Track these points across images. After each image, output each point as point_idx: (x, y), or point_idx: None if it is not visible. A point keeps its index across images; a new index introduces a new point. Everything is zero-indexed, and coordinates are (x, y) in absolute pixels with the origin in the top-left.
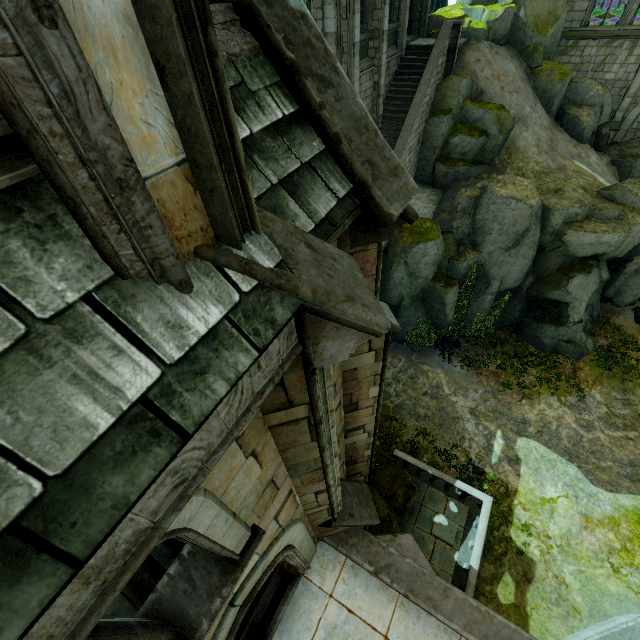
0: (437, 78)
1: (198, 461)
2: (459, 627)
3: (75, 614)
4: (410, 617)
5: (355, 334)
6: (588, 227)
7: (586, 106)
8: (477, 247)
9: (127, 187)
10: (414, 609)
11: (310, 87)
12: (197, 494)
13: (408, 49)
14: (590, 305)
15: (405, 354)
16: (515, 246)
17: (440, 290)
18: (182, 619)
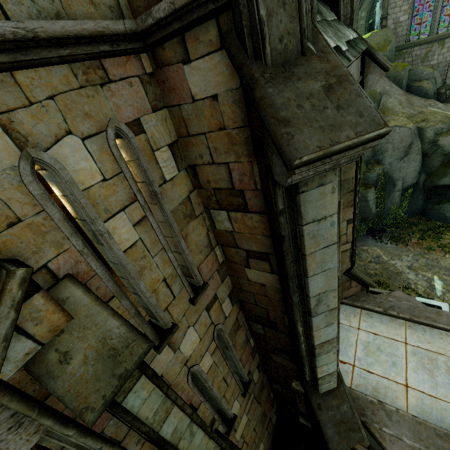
0: None
1: None
2: None
3: None
4: (418, 332)
5: (379, 72)
6: None
7: (424, 80)
8: (380, 162)
9: None
10: (419, 327)
11: None
12: None
13: None
14: None
15: None
16: (406, 155)
17: (362, 192)
18: None
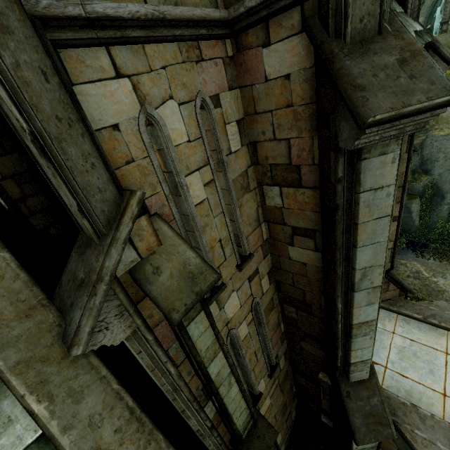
0: None
1: None
2: None
3: None
4: None
5: (442, 66)
6: None
7: None
8: (428, 172)
9: None
10: None
11: None
12: None
13: None
14: None
15: None
16: None
17: (405, 202)
18: None
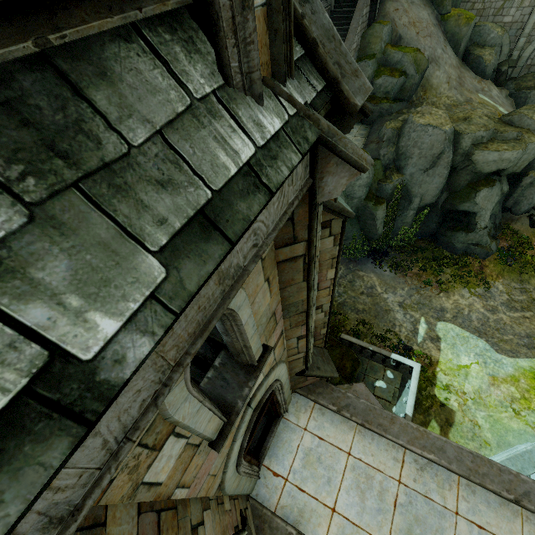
0: (362, 27)
1: (263, 235)
2: (404, 442)
3: (213, 302)
4: (366, 439)
5: (348, 171)
6: (492, 147)
7: (488, 47)
8: (401, 170)
9: (247, 7)
10: (369, 434)
11: (294, 0)
12: (243, 290)
13: (336, 2)
14: (493, 214)
15: (344, 264)
16: (432, 167)
17: (371, 208)
18: (223, 401)
